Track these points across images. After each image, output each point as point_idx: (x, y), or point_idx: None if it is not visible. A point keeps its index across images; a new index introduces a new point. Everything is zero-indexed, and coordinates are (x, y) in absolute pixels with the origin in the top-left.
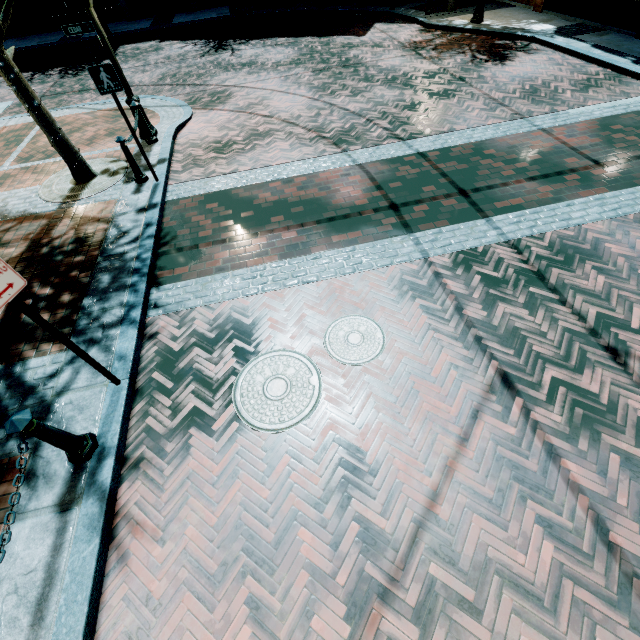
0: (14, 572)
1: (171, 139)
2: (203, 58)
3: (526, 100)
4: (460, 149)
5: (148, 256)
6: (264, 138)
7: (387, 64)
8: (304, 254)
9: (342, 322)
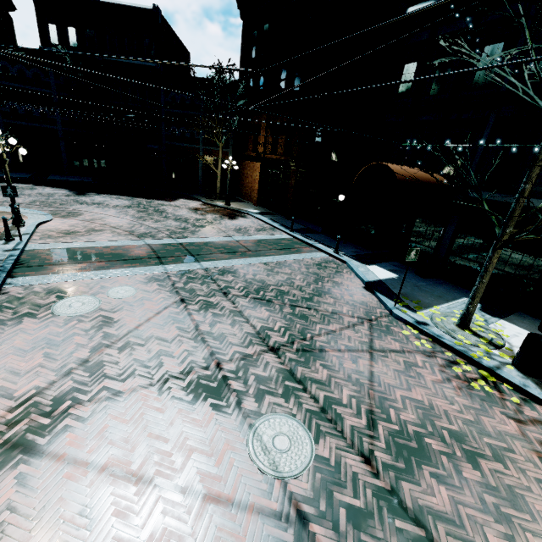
0: None
1: (35, 226)
2: (67, 197)
3: (235, 231)
4: (198, 243)
5: (9, 266)
6: (98, 232)
7: (179, 213)
8: (106, 269)
9: (118, 288)
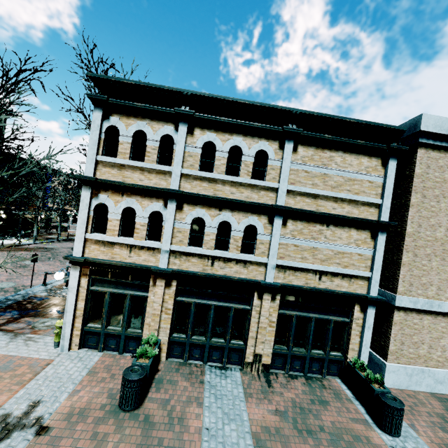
0: (61, 282)
1: None
2: None
3: None
4: None
5: None
6: None
7: None
8: None
9: None
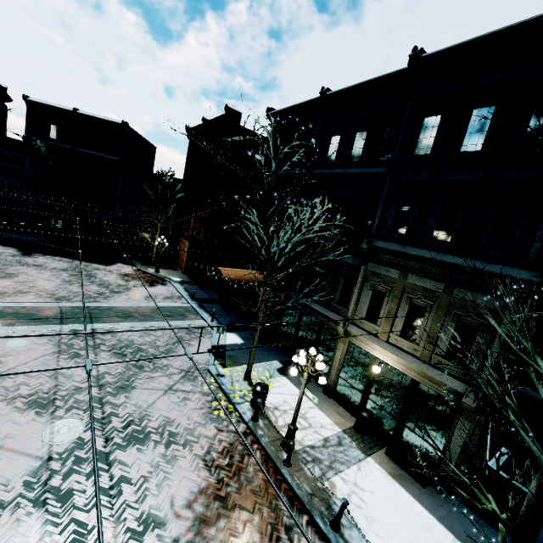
0: None
1: None
2: (13, 257)
3: (144, 298)
4: (104, 307)
5: None
6: (24, 293)
7: (106, 279)
8: (15, 326)
9: (16, 340)
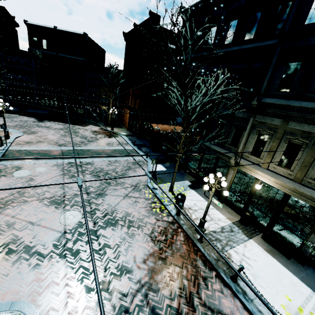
0: None
1: (14, 139)
2: (33, 123)
3: (106, 144)
4: (85, 150)
5: (0, 156)
6: (41, 142)
7: (84, 134)
8: (38, 160)
9: (40, 168)
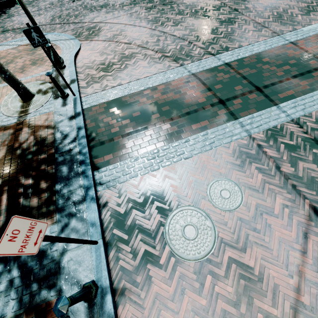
0: None
1: (74, 64)
2: (74, 3)
3: (277, 23)
4: (249, 59)
5: (86, 151)
6: (130, 59)
7: (189, 1)
8: (179, 139)
9: (214, 183)
